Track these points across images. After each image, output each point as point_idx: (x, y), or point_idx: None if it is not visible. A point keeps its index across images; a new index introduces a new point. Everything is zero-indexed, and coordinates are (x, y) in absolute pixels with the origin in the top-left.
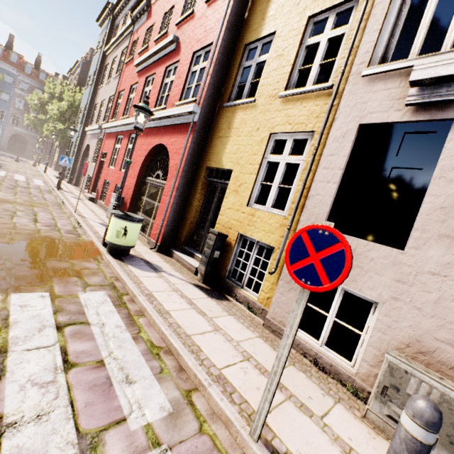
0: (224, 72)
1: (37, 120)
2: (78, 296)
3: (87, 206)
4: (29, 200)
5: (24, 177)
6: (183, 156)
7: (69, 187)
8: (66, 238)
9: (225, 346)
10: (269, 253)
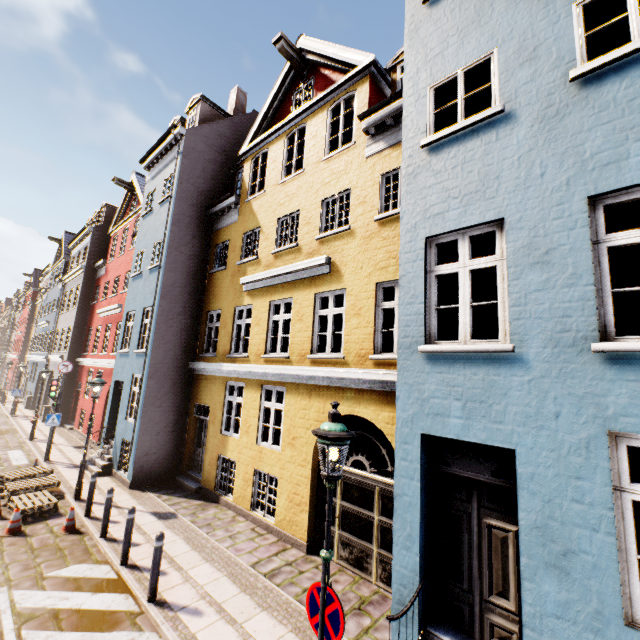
0: (27, 344)
1: None
2: None
3: None
4: None
5: None
6: (17, 367)
7: None
8: None
9: None
10: None
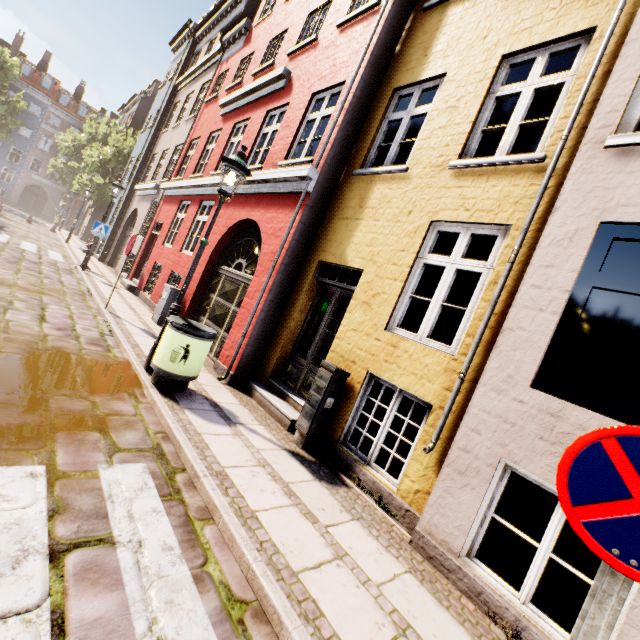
0: (358, 125)
1: (67, 168)
2: (98, 473)
3: (124, 299)
4: (37, 283)
5: (35, 247)
6: (285, 241)
7: (100, 267)
8: (87, 353)
9: (360, 599)
10: (390, 396)
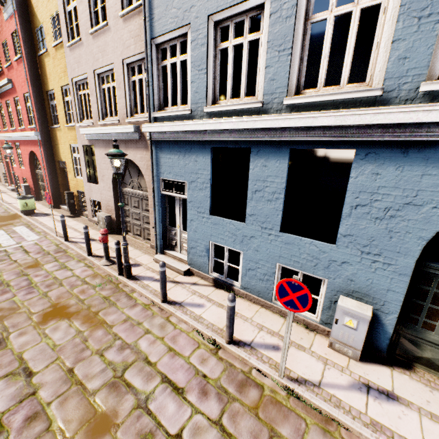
0: (43, 108)
1: None
2: (13, 228)
3: (11, 196)
4: None
5: None
6: (43, 159)
7: None
8: (3, 215)
9: None
10: None
